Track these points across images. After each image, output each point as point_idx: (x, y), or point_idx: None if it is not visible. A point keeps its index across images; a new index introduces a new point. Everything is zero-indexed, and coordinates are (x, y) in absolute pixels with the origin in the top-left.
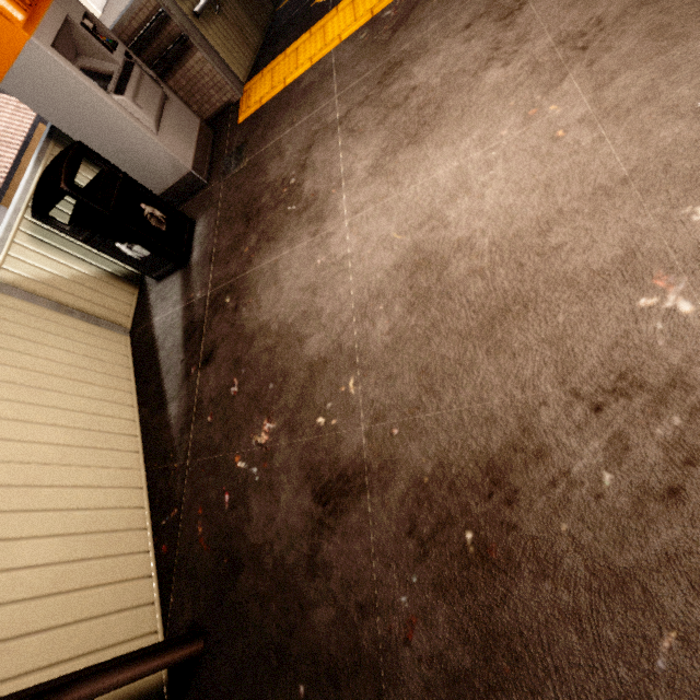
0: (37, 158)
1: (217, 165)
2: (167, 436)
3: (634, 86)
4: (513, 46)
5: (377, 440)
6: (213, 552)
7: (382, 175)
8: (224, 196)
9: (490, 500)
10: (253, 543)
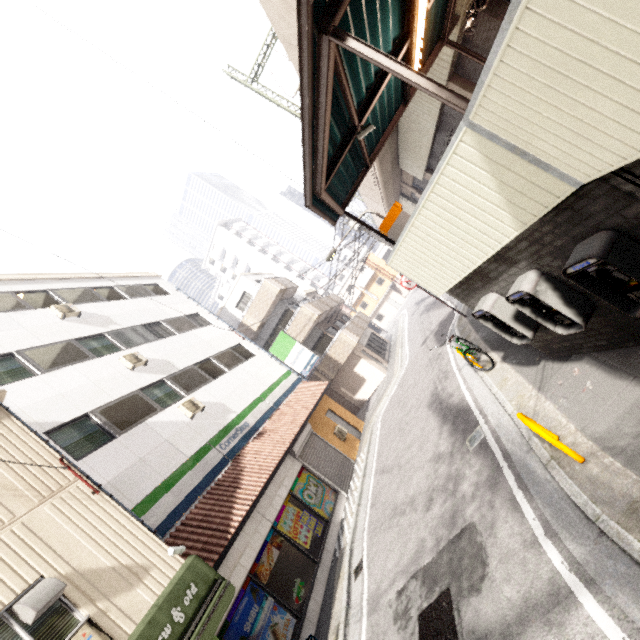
0: None
1: None
2: None
3: None
4: None
5: None
6: None
7: None
8: None
9: None
10: None
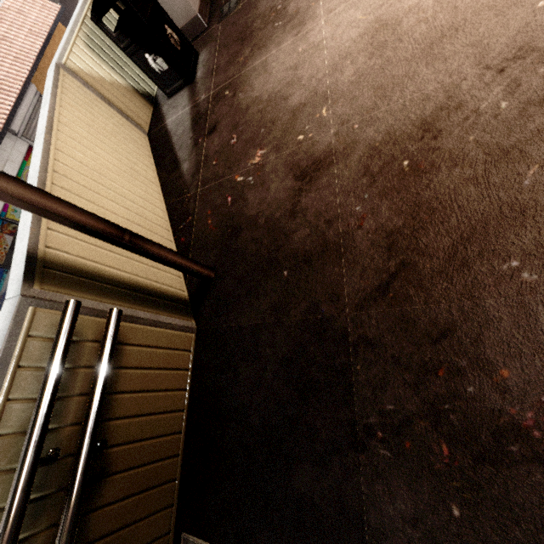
0: None
1: (215, 14)
2: (182, 182)
3: None
4: None
5: (343, 135)
6: (220, 230)
7: None
8: (222, 32)
9: (422, 141)
10: (249, 215)
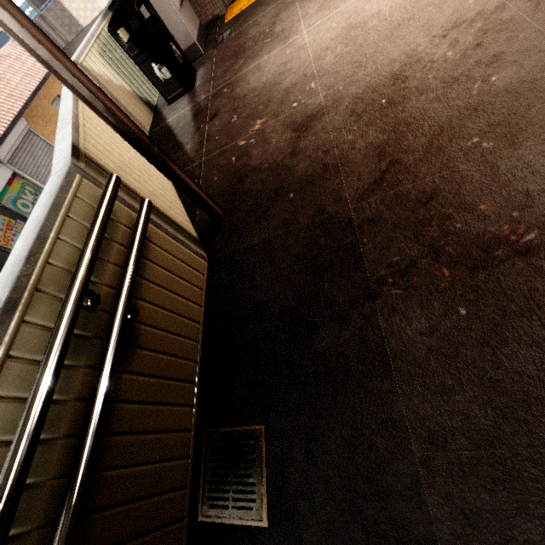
0: (103, 16)
1: (210, 44)
2: (186, 158)
3: None
4: None
5: (330, 95)
6: (226, 181)
7: (325, 8)
8: (218, 53)
9: (394, 86)
10: (254, 165)
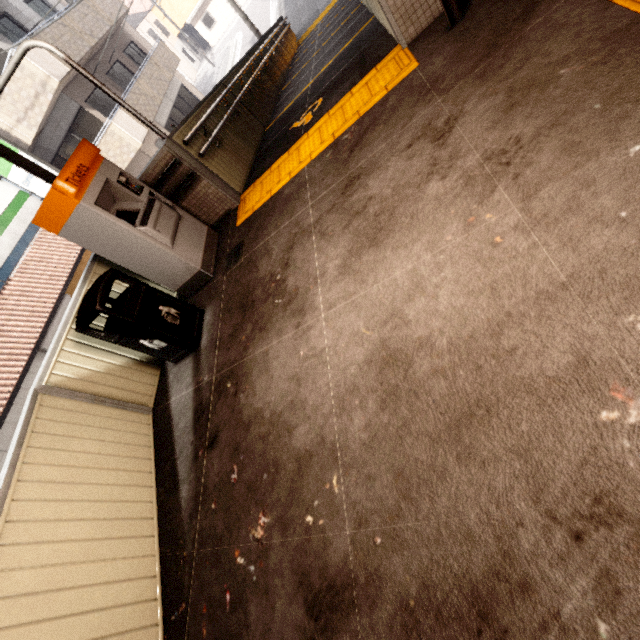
0: (84, 277)
1: (221, 261)
2: (178, 521)
3: (558, 197)
4: (447, 162)
5: (362, 548)
6: None
7: (349, 274)
8: (226, 288)
9: (479, 639)
10: None
